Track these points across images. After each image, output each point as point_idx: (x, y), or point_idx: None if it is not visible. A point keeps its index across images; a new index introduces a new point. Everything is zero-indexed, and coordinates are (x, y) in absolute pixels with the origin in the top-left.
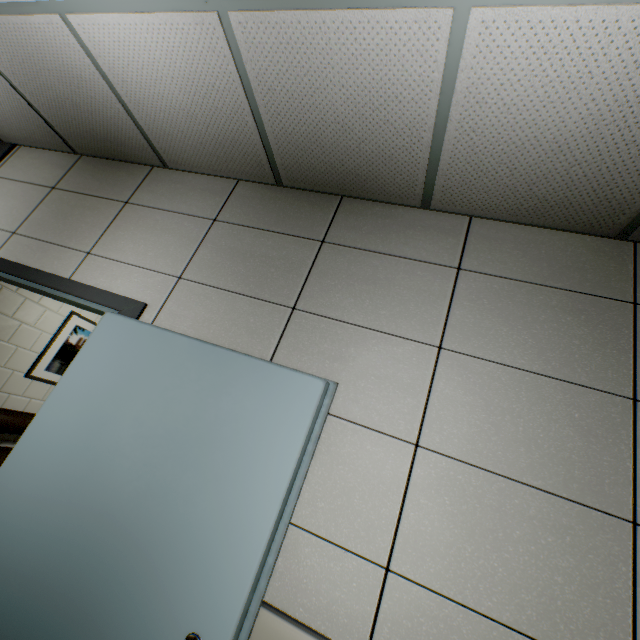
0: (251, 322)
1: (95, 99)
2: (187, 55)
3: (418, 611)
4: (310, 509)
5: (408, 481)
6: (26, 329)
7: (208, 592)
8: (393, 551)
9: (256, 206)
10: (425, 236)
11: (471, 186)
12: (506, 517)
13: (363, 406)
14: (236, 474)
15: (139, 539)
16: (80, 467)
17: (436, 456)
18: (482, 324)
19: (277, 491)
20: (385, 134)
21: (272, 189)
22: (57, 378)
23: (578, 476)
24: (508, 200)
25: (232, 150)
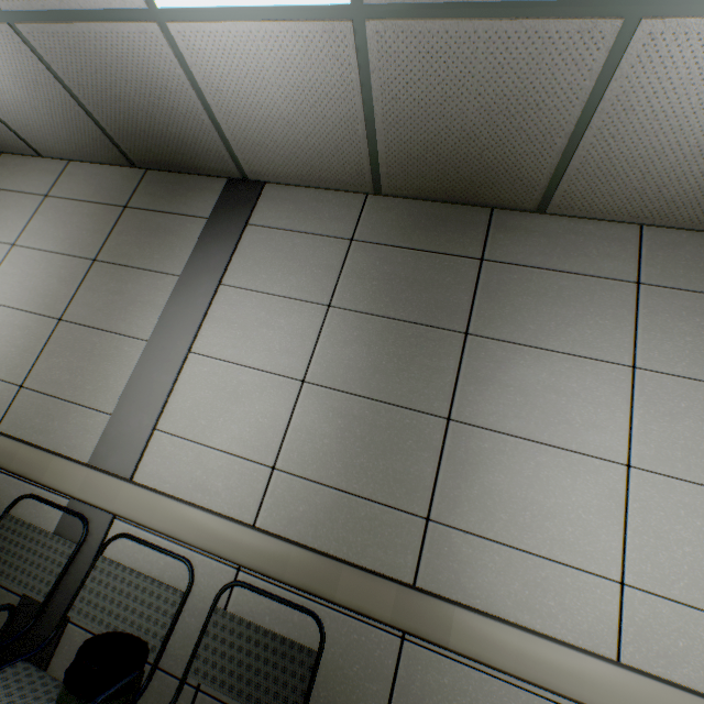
0: None
1: None
2: None
3: None
4: None
5: None
6: None
7: None
8: None
9: None
10: (38, 177)
11: (38, 137)
12: (4, 327)
13: None
14: None
15: None
16: None
17: None
18: (43, 229)
19: None
20: None
21: None
22: None
23: (48, 302)
24: (64, 145)
25: None
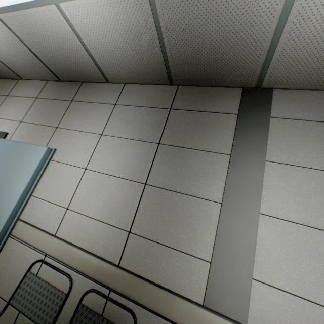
0: (42, 134)
1: None
2: None
3: (73, 220)
4: (48, 194)
5: (80, 181)
6: None
7: (0, 215)
8: (70, 203)
9: (52, 90)
10: (107, 93)
11: (113, 70)
12: (107, 188)
13: (72, 158)
14: (16, 181)
15: None
16: None
17: (91, 171)
18: (118, 124)
19: (25, 184)
20: (73, 53)
21: (59, 83)
22: None
23: (133, 171)
24: (128, 74)
25: (36, 68)
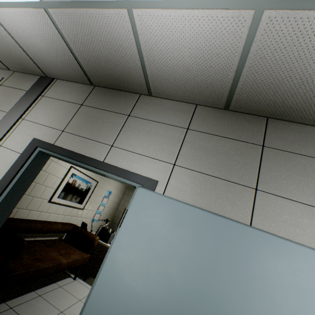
0: (229, 197)
1: (123, 58)
2: (210, 35)
3: None
4: None
5: None
6: (50, 177)
7: None
8: None
9: (212, 121)
10: None
11: None
12: None
13: None
14: None
15: None
16: (150, 299)
17: None
18: None
19: None
20: None
21: (219, 111)
22: (62, 201)
23: None
24: None
25: (204, 89)
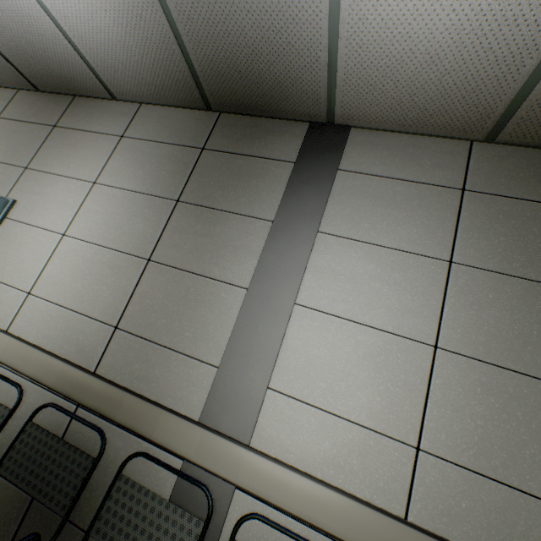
0: (1, 178)
1: None
2: None
3: (37, 309)
4: (3, 271)
5: (54, 253)
6: None
7: None
8: (35, 285)
9: (24, 106)
10: (112, 118)
11: (118, 79)
12: (93, 264)
13: (45, 218)
14: None
15: None
16: None
17: (72, 239)
18: (121, 168)
19: None
20: (50, 44)
21: (37, 94)
22: None
23: (134, 241)
24: (142, 88)
25: None
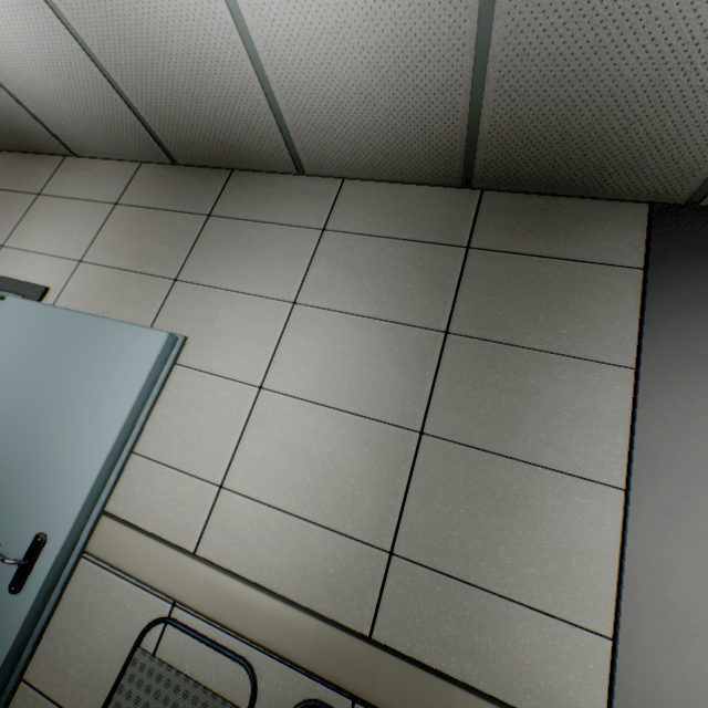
0: (138, 296)
1: None
2: (35, 36)
3: (240, 515)
4: (167, 447)
5: (249, 417)
6: None
7: (57, 504)
8: (228, 473)
9: (155, 187)
10: (300, 202)
11: (324, 146)
12: (322, 438)
13: (222, 359)
14: (90, 415)
15: (13, 473)
16: None
17: (275, 395)
18: (334, 279)
19: (118, 424)
20: (229, 100)
21: (171, 169)
22: None
23: (386, 400)
24: (361, 158)
25: (119, 131)
